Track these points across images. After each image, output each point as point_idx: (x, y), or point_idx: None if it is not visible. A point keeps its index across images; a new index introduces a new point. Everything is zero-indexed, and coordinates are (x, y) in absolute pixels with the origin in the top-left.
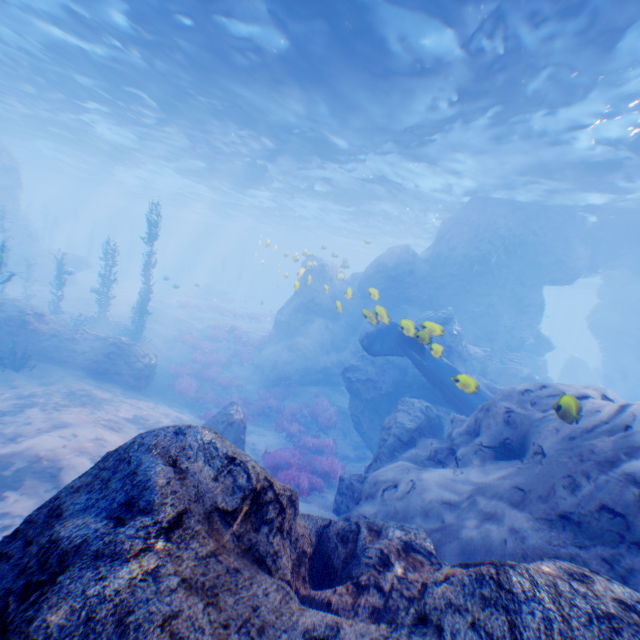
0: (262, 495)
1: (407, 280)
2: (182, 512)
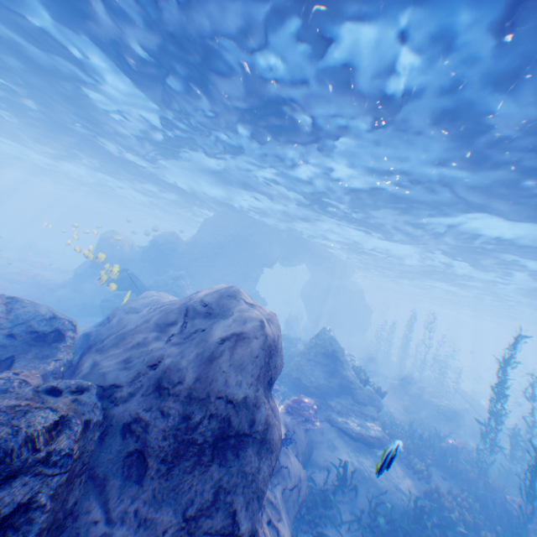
0: None
1: (171, 253)
2: None
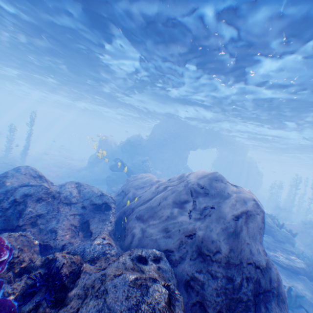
0: (42, 177)
1: (138, 146)
2: (26, 173)
